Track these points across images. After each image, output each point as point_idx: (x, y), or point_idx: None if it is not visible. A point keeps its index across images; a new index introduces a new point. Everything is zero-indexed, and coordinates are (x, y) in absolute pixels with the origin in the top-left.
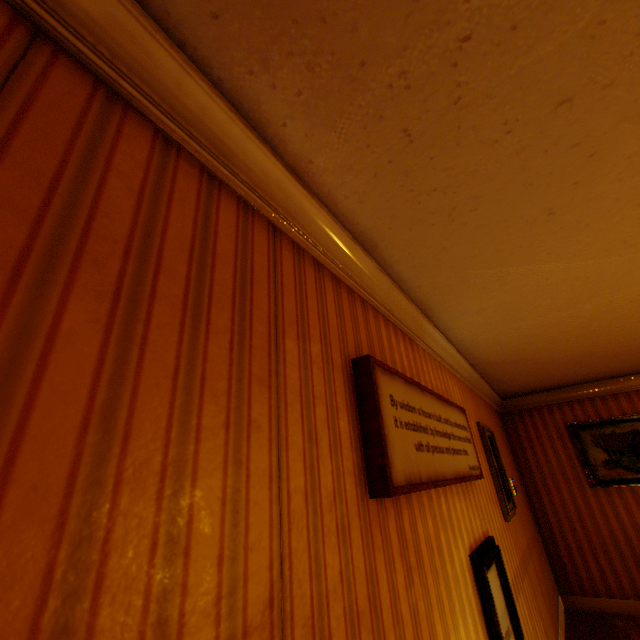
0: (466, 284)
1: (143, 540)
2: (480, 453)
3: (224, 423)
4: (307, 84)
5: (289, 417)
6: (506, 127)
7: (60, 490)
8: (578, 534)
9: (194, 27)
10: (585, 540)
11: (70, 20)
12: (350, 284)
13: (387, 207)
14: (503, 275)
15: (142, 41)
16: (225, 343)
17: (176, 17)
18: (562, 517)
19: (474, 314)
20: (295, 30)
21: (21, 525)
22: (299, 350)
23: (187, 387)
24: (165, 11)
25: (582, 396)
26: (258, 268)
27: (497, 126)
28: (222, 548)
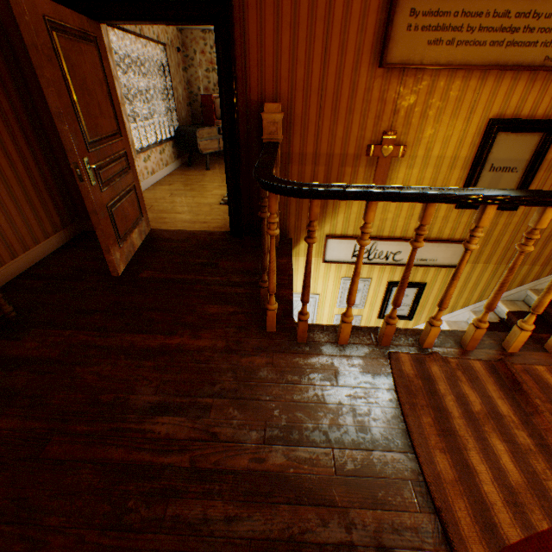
0: None
1: (287, 67)
2: None
3: (305, 39)
4: None
5: (333, 34)
6: None
7: (272, 56)
8: None
9: None
10: None
11: None
12: None
13: None
14: None
15: None
16: (306, 9)
17: None
18: None
19: None
20: None
21: (268, 61)
22: None
23: (294, 29)
24: None
25: None
26: None
27: None
28: (305, 73)
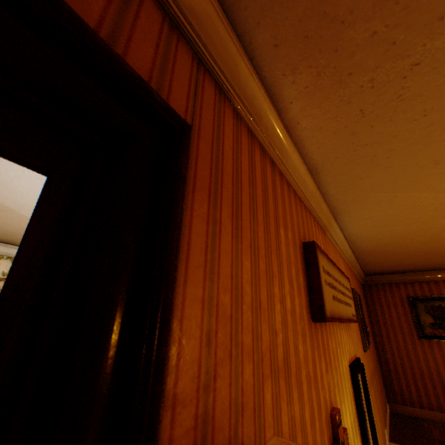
0: (367, 200)
1: (250, 320)
2: None
3: (265, 271)
4: (313, 82)
5: (283, 272)
6: (424, 112)
7: (229, 293)
8: (405, 367)
9: (261, 50)
10: (410, 371)
11: (212, 53)
12: (301, 196)
13: (334, 152)
14: (392, 197)
15: (236, 59)
16: (262, 230)
17: (254, 45)
18: (396, 355)
19: (365, 219)
20: (317, 55)
21: (223, 305)
22: (284, 235)
23: (254, 252)
24: (249, 42)
25: (422, 279)
26: (268, 187)
27: (418, 111)
28: (269, 331)
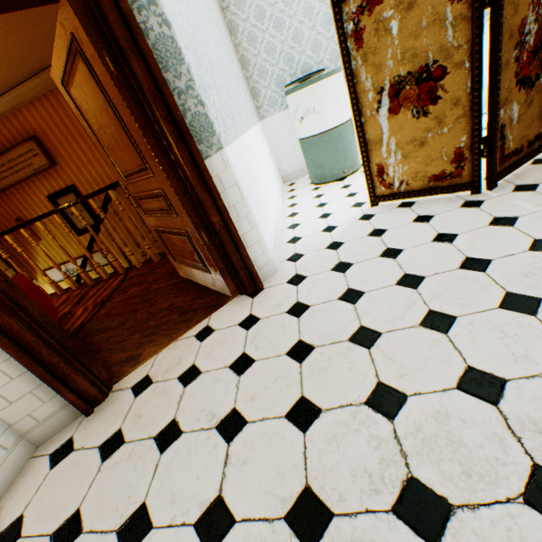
0: None
1: None
2: (80, 140)
3: None
4: None
5: None
6: None
7: None
8: None
9: None
10: None
11: None
12: None
13: None
14: None
15: None
16: None
17: None
18: None
19: None
20: None
21: None
22: None
23: None
24: None
25: None
26: None
27: None
28: None
